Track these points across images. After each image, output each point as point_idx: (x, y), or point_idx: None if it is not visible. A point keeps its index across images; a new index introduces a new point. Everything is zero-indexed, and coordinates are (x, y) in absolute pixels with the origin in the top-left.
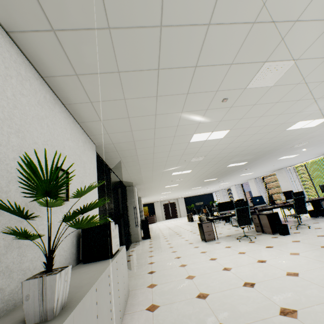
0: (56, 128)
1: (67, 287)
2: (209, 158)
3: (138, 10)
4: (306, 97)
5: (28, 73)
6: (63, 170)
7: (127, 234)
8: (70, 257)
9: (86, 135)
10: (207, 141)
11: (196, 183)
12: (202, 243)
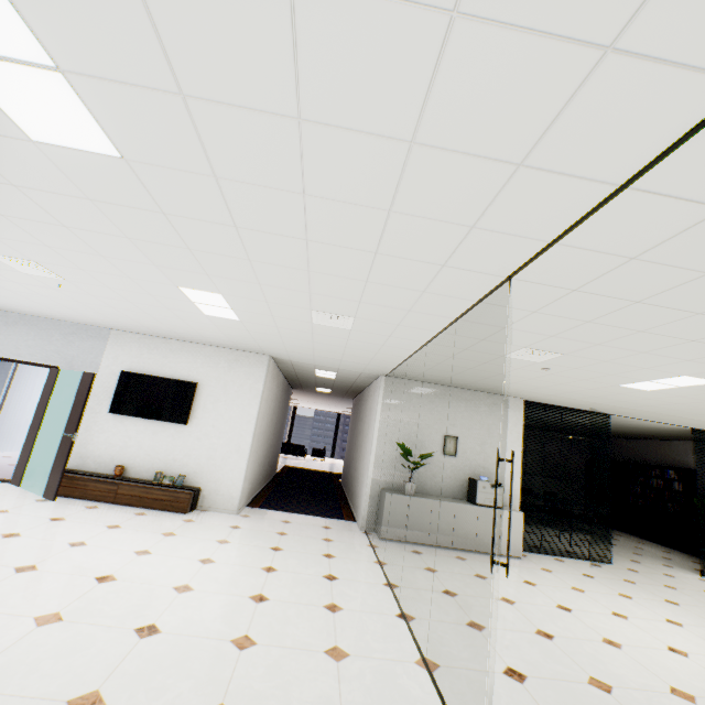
0: (446, 409)
1: (413, 490)
2: None
3: (418, 369)
4: (695, 336)
5: (422, 389)
6: (451, 436)
7: None
8: (458, 492)
9: (498, 396)
10: (692, 387)
11: None
12: None
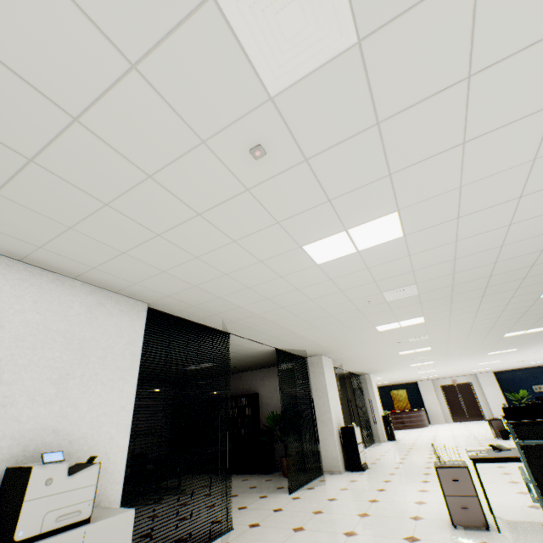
0: None
1: None
2: (435, 286)
3: None
4: None
5: None
6: None
7: (314, 453)
8: None
9: (109, 293)
10: (365, 253)
11: (486, 342)
12: (442, 528)
